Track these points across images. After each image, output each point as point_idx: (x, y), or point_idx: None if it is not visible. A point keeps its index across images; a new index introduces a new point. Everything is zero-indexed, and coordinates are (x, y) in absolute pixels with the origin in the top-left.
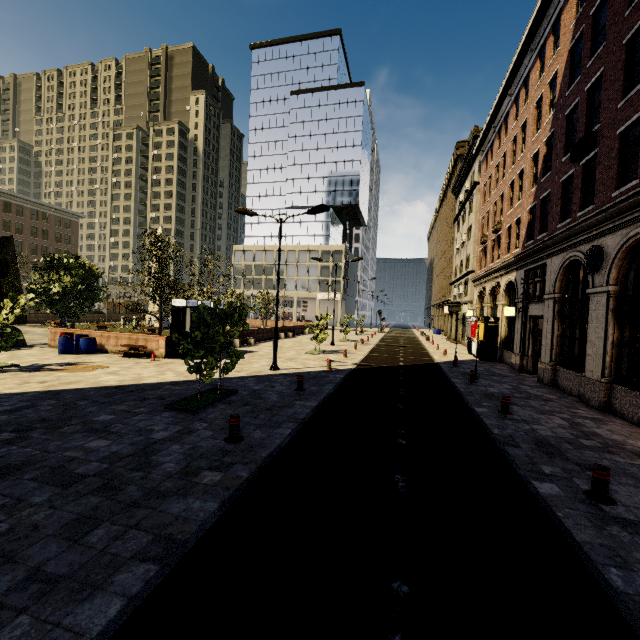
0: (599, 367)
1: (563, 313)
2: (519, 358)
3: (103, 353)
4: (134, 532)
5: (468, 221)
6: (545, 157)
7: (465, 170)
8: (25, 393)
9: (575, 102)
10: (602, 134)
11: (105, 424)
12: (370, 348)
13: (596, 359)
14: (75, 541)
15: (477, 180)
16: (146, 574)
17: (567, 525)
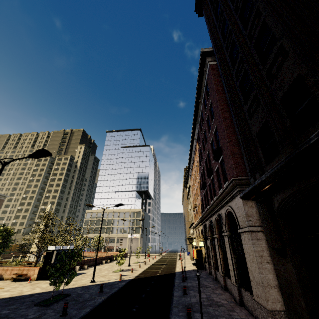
0: (221, 269)
1: (213, 244)
2: (208, 267)
3: (0, 280)
4: None
5: (190, 200)
6: (200, 184)
7: (187, 180)
8: None
9: (201, 171)
10: (206, 183)
11: (6, 314)
12: (148, 266)
13: (220, 265)
14: None
15: (190, 185)
16: None
17: None
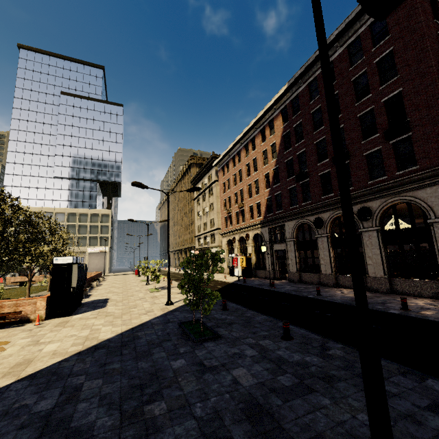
0: (329, 268)
1: (299, 247)
2: (272, 272)
3: None
4: (392, 379)
5: (209, 200)
6: (273, 176)
7: (203, 172)
8: (6, 388)
9: (291, 157)
10: (310, 173)
11: (197, 364)
12: (177, 282)
13: (327, 265)
14: (395, 395)
15: (215, 179)
16: (436, 382)
17: (422, 318)
